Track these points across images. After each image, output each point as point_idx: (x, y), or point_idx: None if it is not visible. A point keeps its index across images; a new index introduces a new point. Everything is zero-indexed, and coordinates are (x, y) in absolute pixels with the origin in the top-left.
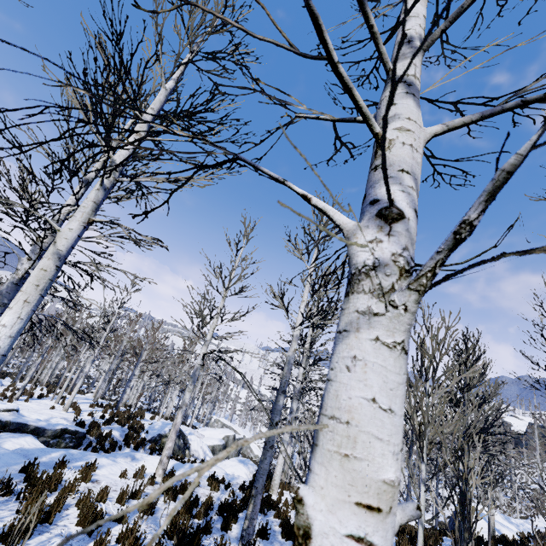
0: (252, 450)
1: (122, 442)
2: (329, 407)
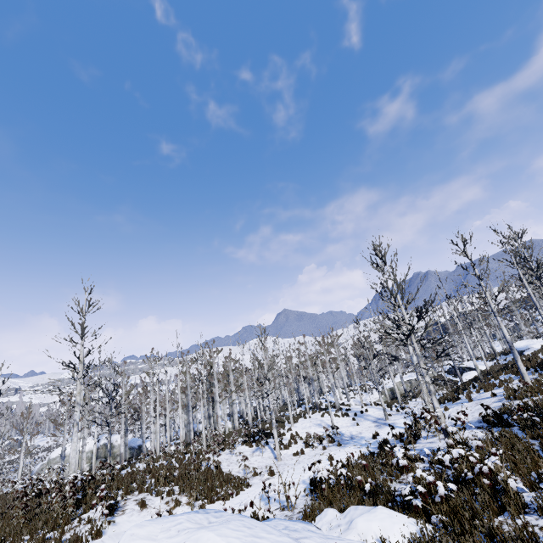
0: None
1: None
2: None
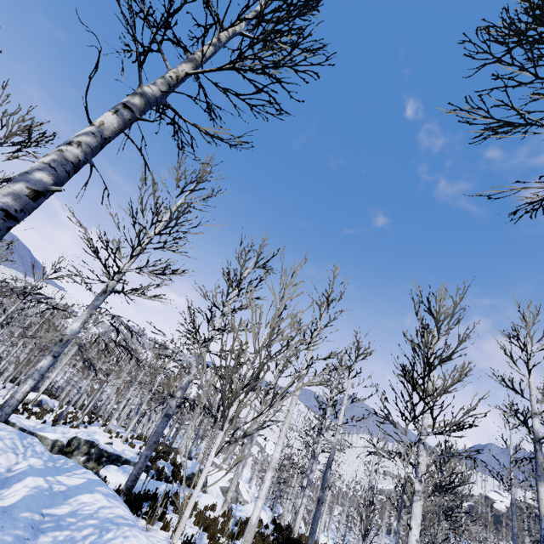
0: (241, 493)
1: (170, 477)
2: (413, 512)
